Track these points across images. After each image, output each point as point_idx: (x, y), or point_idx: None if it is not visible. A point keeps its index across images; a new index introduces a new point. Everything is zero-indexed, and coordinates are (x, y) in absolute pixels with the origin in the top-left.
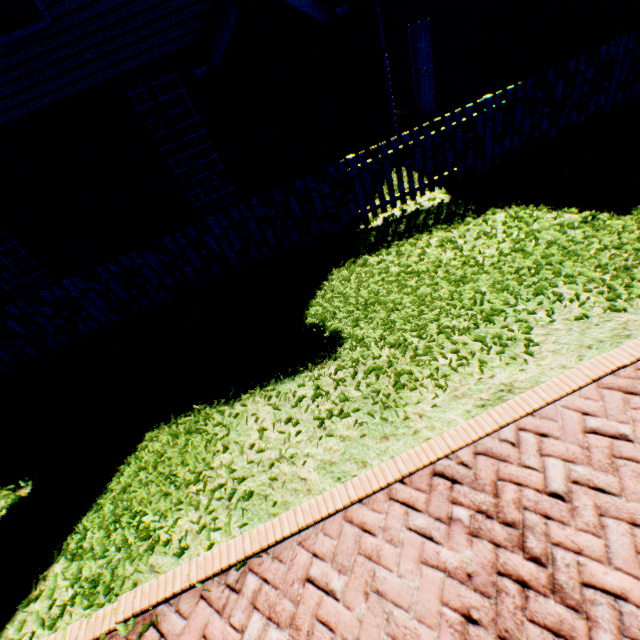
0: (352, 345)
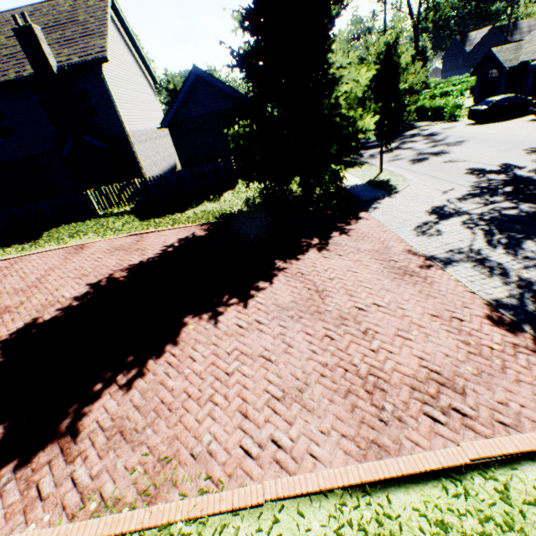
0: (41, 239)
